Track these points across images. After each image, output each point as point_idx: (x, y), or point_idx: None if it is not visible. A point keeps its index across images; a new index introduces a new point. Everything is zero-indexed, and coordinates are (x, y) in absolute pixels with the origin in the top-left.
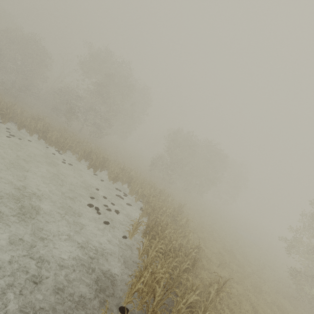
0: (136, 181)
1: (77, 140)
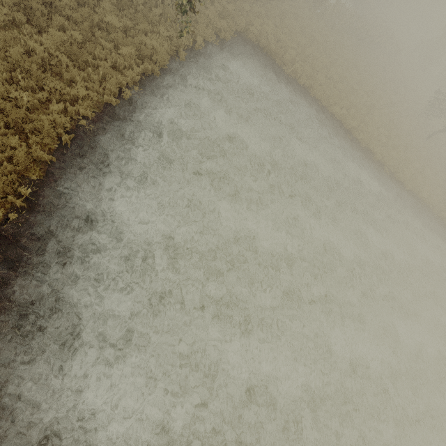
0: None
1: None
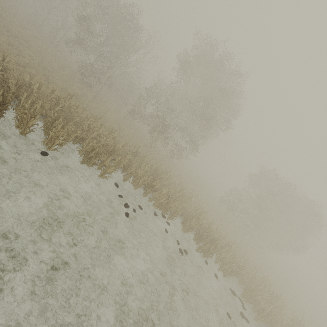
0: (243, 270)
1: (179, 193)
